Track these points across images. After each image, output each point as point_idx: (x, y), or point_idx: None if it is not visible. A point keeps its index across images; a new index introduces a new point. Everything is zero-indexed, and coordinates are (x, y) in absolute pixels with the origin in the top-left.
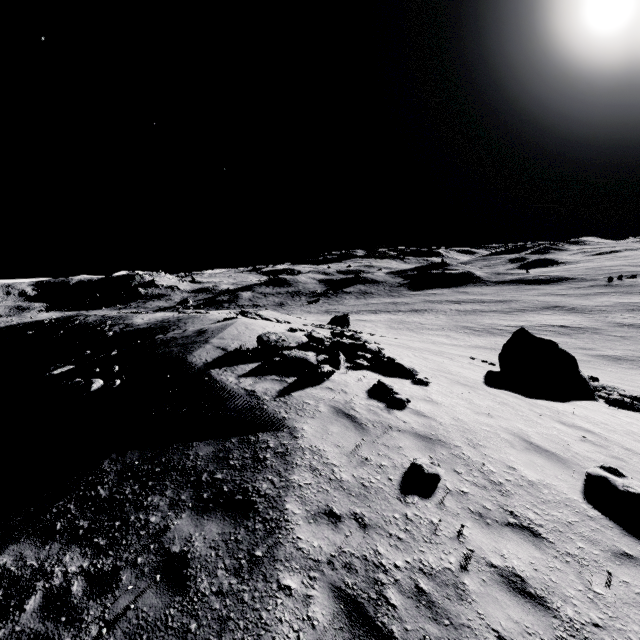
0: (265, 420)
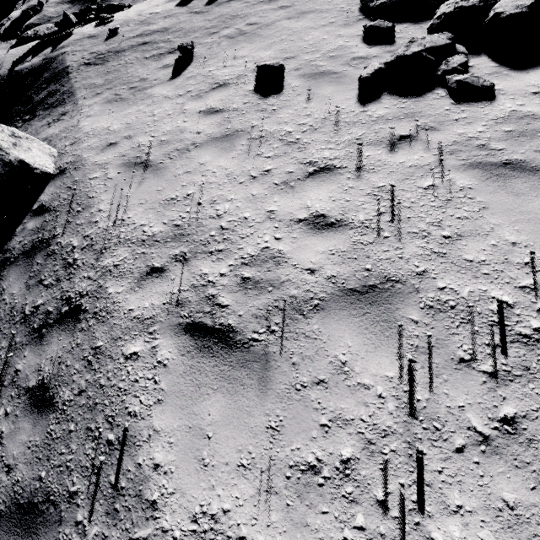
0: (51, 61)
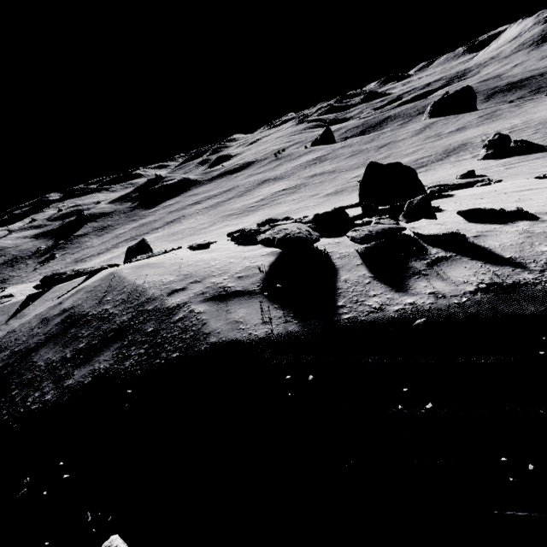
0: None
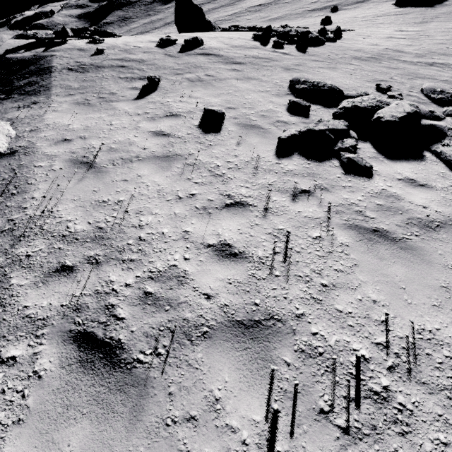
0: (40, 58)
